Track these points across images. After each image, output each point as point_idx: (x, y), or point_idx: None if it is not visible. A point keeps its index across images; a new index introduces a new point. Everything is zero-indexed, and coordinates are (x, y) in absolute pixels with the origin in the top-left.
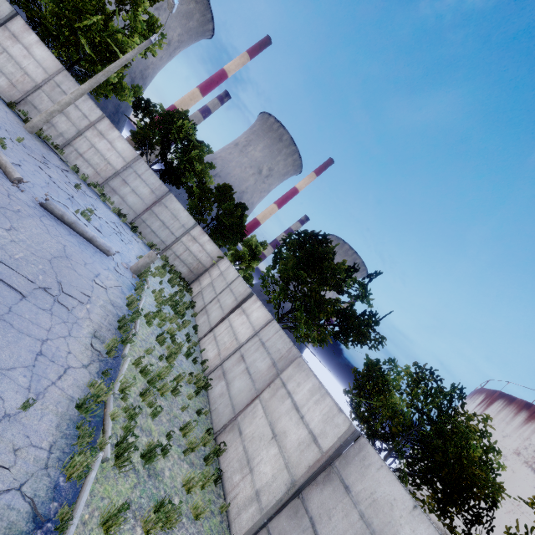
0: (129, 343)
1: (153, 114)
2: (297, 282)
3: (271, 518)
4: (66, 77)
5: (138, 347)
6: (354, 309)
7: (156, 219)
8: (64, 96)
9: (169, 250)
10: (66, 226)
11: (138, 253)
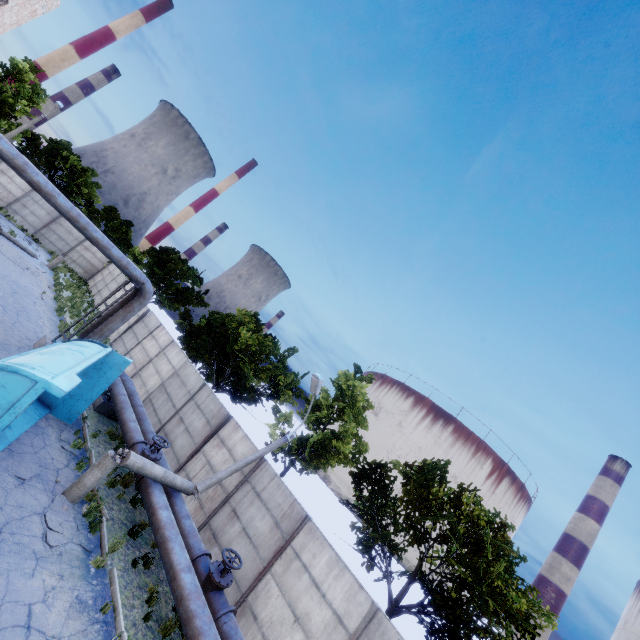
0: (62, 292)
1: (38, 144)
2: (154, 275)
3: (122, 335)
4: None
5: (65, 296)
6: (195, 291)
7: (54, 233)
8: None
9: (66, 256)
10: (11, 242)
11: (46, 258)
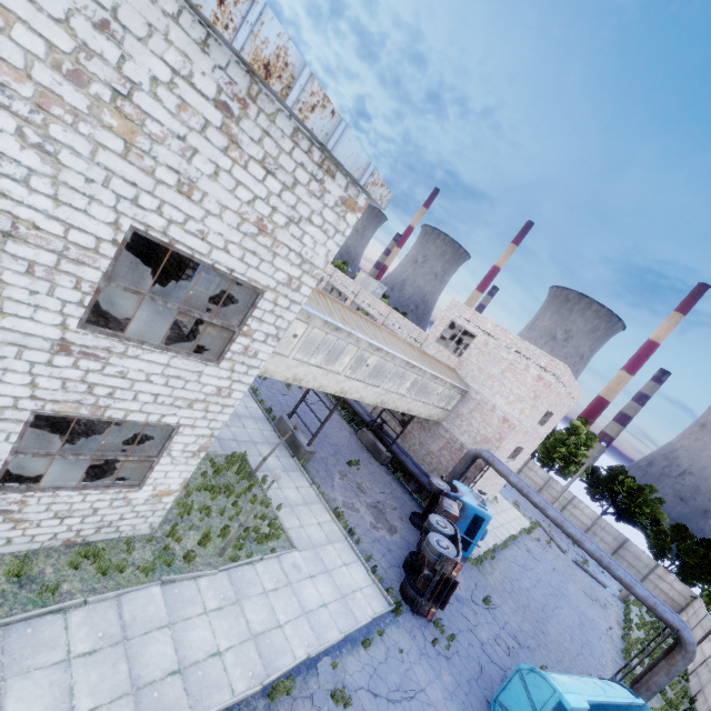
0: (631, 630)
1: (598, 475)
2: None
3: None
4: (553, 480)
5: (635, 636)
6: None
7: (623, 560)
8: (553, 490)
9: None
10: (584, 571)
11: (617, 587)
